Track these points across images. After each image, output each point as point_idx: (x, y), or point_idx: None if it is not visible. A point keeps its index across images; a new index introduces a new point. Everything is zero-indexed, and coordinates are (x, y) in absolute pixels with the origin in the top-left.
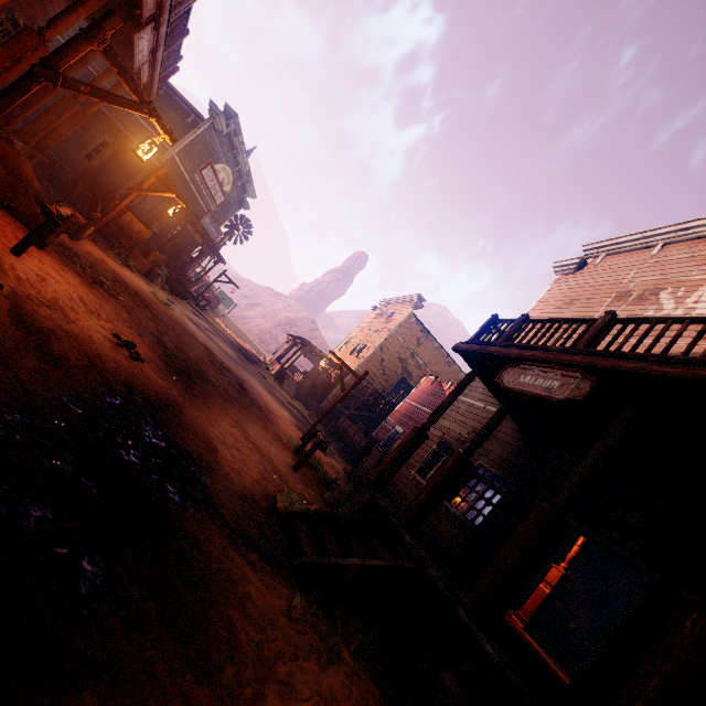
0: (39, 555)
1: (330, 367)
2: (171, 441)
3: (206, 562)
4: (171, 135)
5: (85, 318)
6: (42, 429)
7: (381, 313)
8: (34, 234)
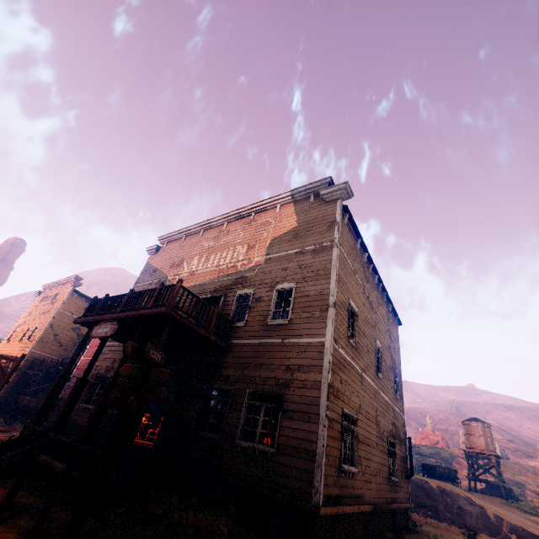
0: None
1: (0, 360)
2: None
3: None
4: None
5: None
6: None
7: (46, 297)
8: None
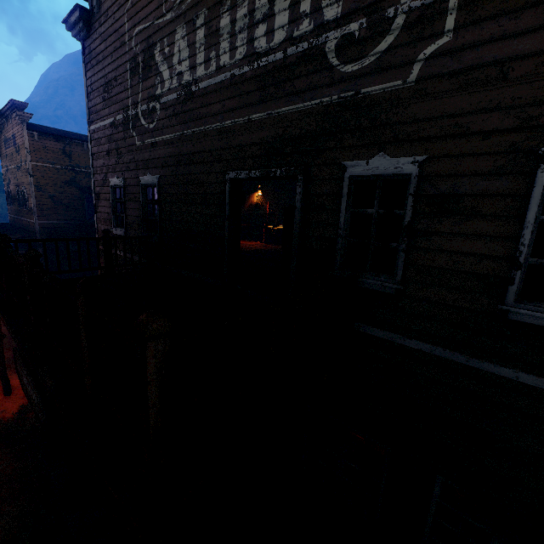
0: None
1: None
2: None
3: None
4: None
5: None
6: None
7: (6, 141)
8: None
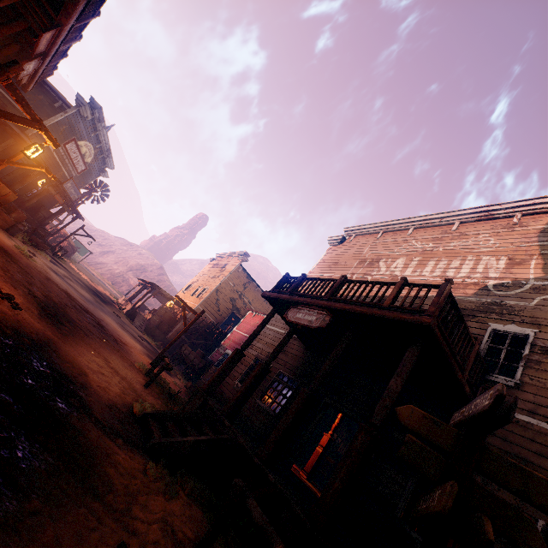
0: None
1: (175, 306)
2: (54, 369)
3: (89, 443)
4: (55, 142)
5: None
6: None
7: (217, 264)
8: None
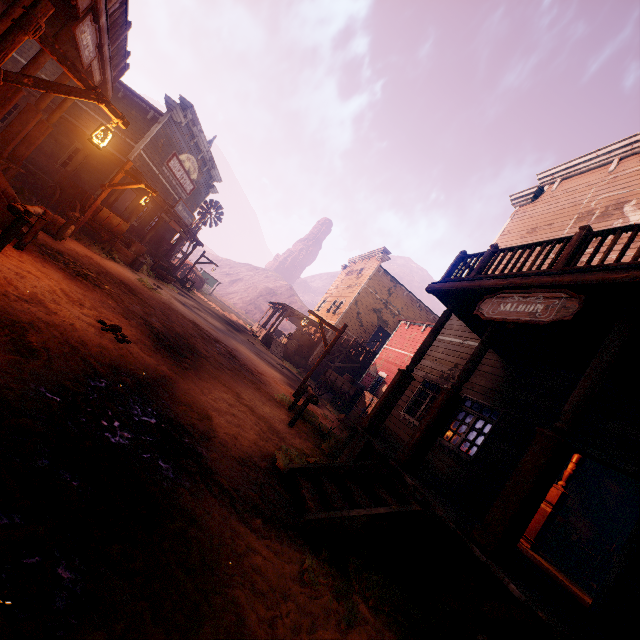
0: (1, 572)
1: (311, 327)
2: (162, 416)
3: (207, 538)
4: (123, 118)
5: (67, 308)
6: (13, 424)
7: (351, 271)
8: (6, 234)
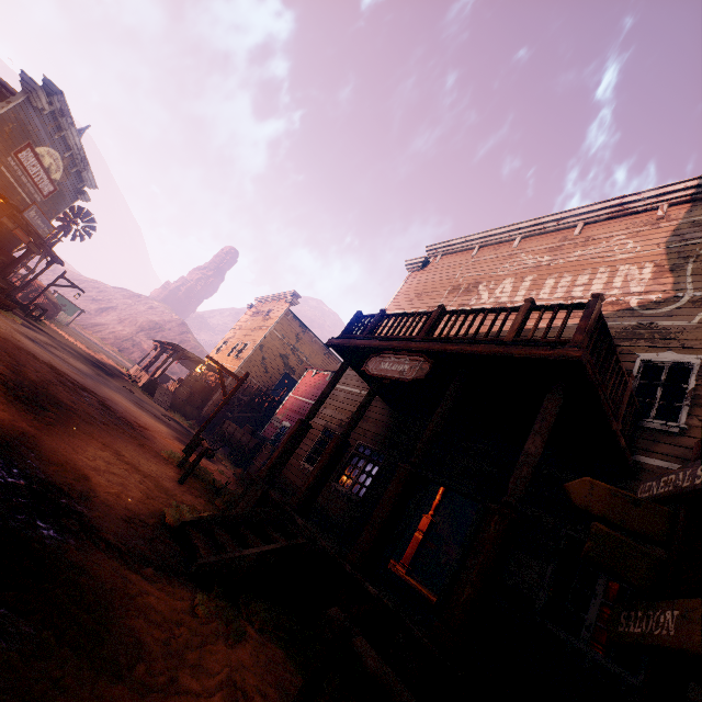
0: None
1: (208, 372)
2: (32, 477)
3: (99, 585)
4: None
5: None
6: None
7: (257, 311)
8: None
